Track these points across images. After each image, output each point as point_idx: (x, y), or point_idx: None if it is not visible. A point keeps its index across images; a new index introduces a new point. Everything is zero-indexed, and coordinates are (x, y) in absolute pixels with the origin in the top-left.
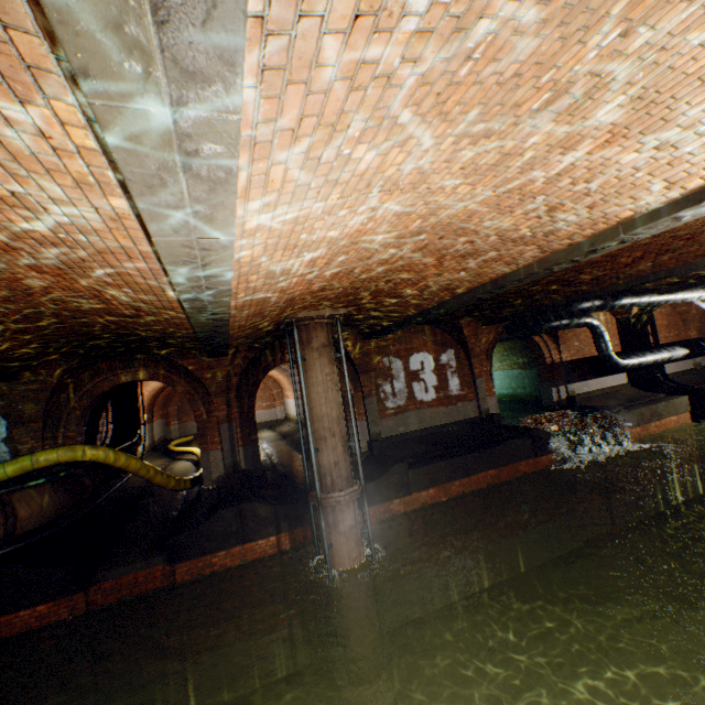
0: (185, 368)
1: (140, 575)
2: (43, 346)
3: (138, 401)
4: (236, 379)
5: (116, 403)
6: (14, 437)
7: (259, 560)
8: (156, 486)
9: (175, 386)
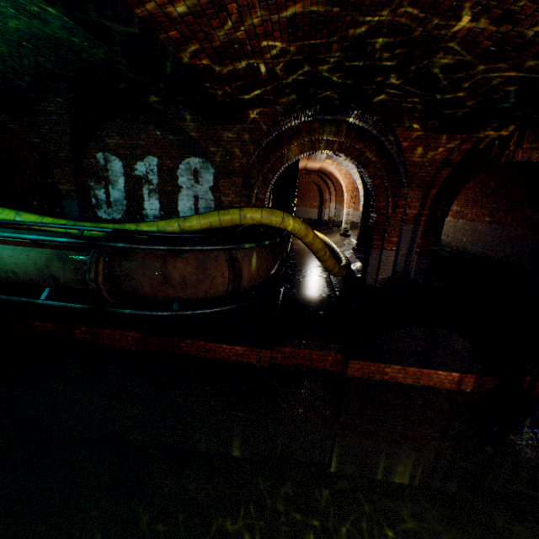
0: (383, 146)
1: (313, 353)
2: (289, 61)
3: (296, 178)
4: (446, 172)
5: (278, 177)
6: (218, 188)
7: (430, 388)
8: (294, 258)
9: (366, 166)
